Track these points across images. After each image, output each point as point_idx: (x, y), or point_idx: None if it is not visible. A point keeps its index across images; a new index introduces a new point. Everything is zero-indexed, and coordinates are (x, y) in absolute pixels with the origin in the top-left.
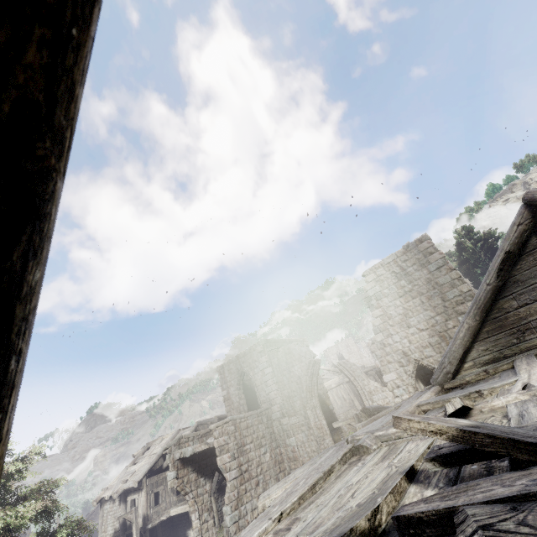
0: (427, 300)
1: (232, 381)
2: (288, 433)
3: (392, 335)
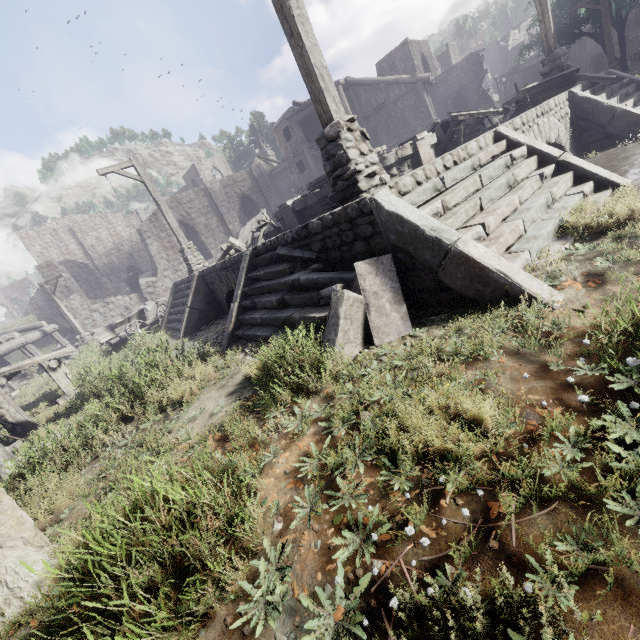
0: None
1: (418, 57)
2: None
3: None
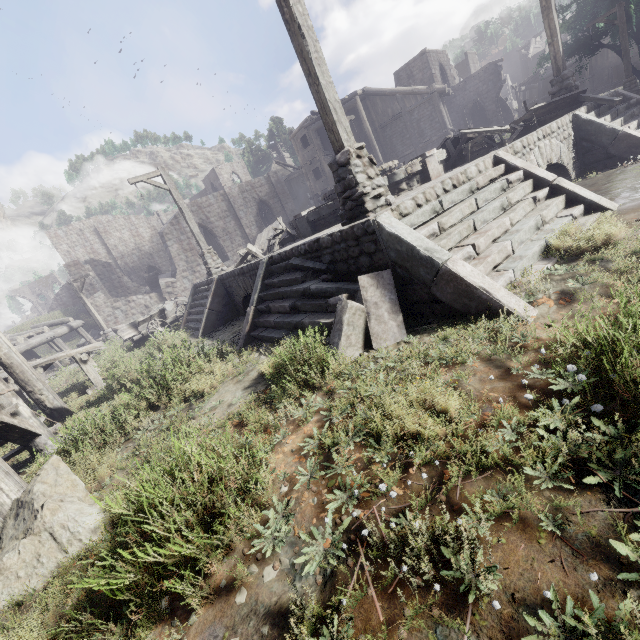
0: None
1: (436, 66)
2: None
3: None
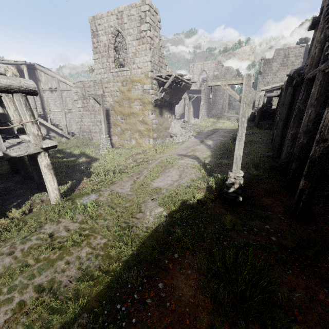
0: (287, 69)
1: (196, 72)
2: (215, 95)
3: (268, 76)
